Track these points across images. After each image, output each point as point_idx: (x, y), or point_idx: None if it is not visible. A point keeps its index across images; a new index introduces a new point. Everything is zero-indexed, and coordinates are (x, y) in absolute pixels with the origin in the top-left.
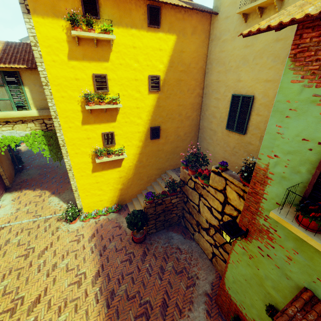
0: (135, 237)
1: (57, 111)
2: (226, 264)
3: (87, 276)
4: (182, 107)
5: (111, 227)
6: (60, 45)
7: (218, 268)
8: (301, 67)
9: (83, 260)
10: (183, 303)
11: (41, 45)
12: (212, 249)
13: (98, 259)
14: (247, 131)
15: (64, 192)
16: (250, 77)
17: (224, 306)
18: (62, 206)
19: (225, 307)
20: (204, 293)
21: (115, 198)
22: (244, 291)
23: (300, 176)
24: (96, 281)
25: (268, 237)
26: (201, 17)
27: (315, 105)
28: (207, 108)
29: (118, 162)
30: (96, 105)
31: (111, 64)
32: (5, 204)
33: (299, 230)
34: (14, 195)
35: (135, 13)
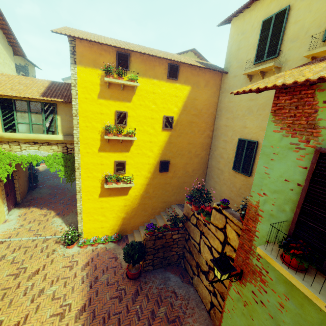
0: (129, 272)
1: (80, 137)
2: (222, 313)
3: (72, 309)
4: (192, 145)
5: (106, 258)
6: (94, 87)
7: (216, 323)
8: (279, 120)
9: (71, 290)
10: None
11: (79, 86)
12: (211, 298)
13: (87, 291)
14: (252, 173)
15: (68, 214)
16: (254, 125)
17: None
18: (64, 229)
19: None
20: None
21: (117, 227)
22: None
23: (285, 214)
24: (80, 316)
25: (261, 280)
26: (214, 74)
27: (292, 151)
28: (216, 148)
29: (125, 190)
30: (114, 136)
31: (132, 104)
32: (11, 218)
33: (282, 267)
34: (21, 211)
35: (158, 68)
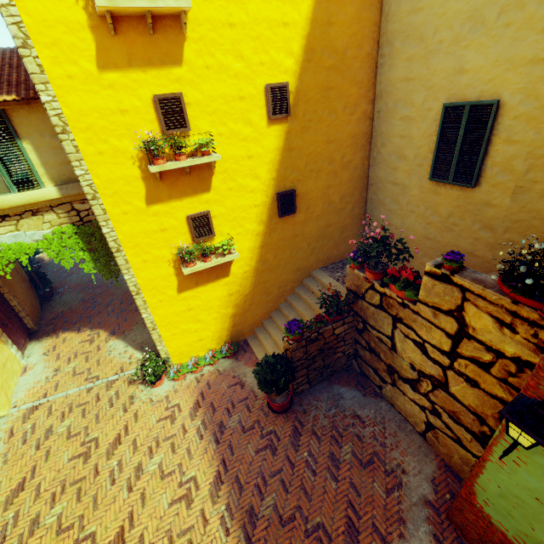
0: (274, 404)
1: (95, 183)
2: (482, 462)
3: (200, 484)
4: (335, 145)
5: (226, 387)
6: (77, 39)
7: (441, 450)
8: None
9: (187, 454)
10: (386, 524)
11: (37, 44)
12: (427, 417)
13: (214, 450)
14: (480, 180)
15: (132, 329)
16: (490, 60)
17: (471, 529)
18: (134, 356)
19: (473, 532)
20: (423, 501)
21: (225, 332)
22: (529, 517)
23: None
24: (218, 492)
25: None
26: None
27: None
28: (384, 140)
29: (223, 268)
30: (169, 161)
31: (188, 71)
32: (33, 363)
33: None
34: (46, 345)
35: None
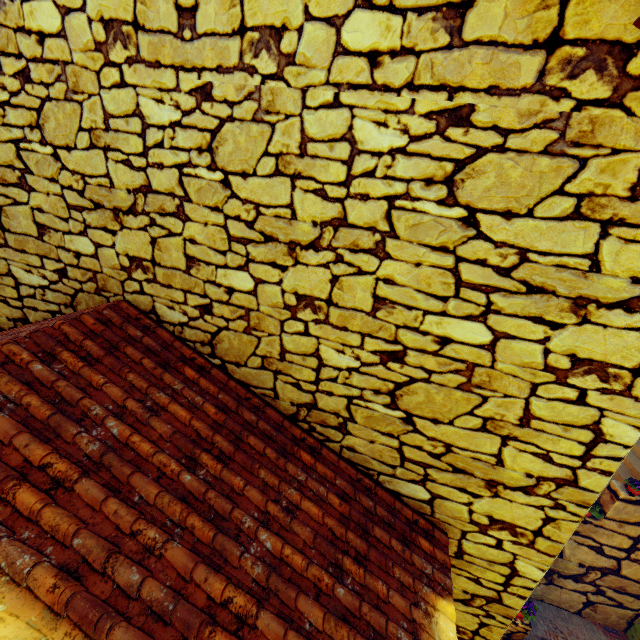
0: None
1: None
2: None
3: None
4: None
5: None
6: None
7: (598, 617)
8: None
9: None
10: None
11: None
12: (588, 598)
13: None
14: None
15: None
16: None
17: None
18: None
19: None
20: None
21: None
22: None
23: None
24: None
25: None
26: None
27: None
28: None
29: None
30: None
31: None
32: None
33: None
34: None
35: None
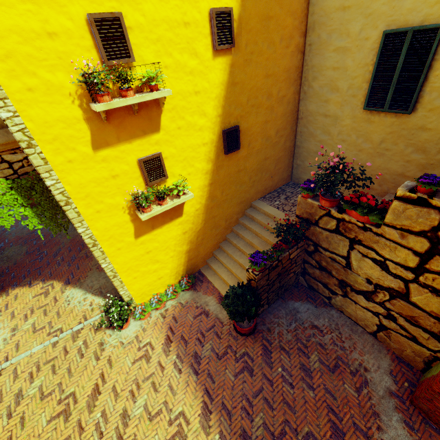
0: (243, 329)
1: (27, 127)
2: None
3: (189, 418)
4: (272, 79)
5: (191, 318)
6: None
7: (393, 346)
8: None
9: (170, 391)
10: (364, 421)
11: None
12: (380, 320)
13: (195, 382)
14: (416, 106)
15: (86, 276)
16: None
17: (439, 413)
18: (94, 303)
19: None
20: (388, 393)
21: (181, 267)
22: None
23: None
24: (208, 422)
25: None
26: None
27: None
28: (316, 73)
29: (176, 209)
30: (114, 98)
31: None
32: None
33: None
34: None
35: None
